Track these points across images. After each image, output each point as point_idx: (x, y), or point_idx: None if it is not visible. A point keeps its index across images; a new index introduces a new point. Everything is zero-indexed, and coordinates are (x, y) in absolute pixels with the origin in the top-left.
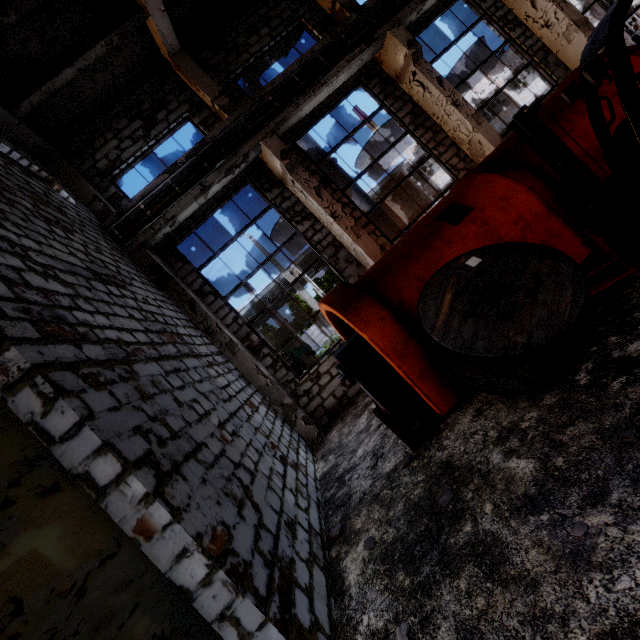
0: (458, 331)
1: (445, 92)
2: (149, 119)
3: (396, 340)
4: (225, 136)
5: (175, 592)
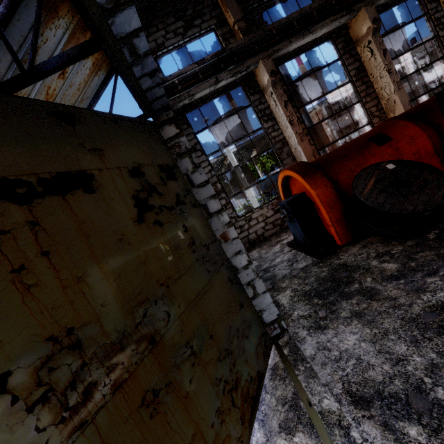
0: (375, 198)
1: (385, 61)
2: (189, 22)
3: (330, 199)
4: (239, 50)
5: (232, 267)
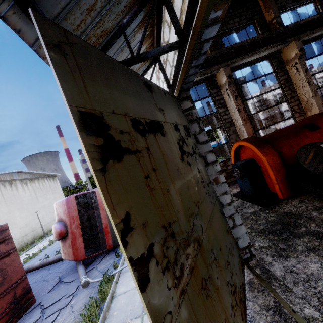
0: (316, 166)
1: (307, 76)
2: None
3: (277, 164)
4: (208, 59)
5: (220, 203)
